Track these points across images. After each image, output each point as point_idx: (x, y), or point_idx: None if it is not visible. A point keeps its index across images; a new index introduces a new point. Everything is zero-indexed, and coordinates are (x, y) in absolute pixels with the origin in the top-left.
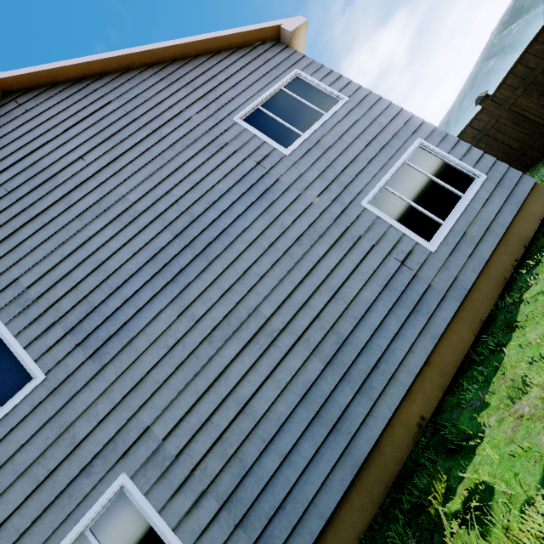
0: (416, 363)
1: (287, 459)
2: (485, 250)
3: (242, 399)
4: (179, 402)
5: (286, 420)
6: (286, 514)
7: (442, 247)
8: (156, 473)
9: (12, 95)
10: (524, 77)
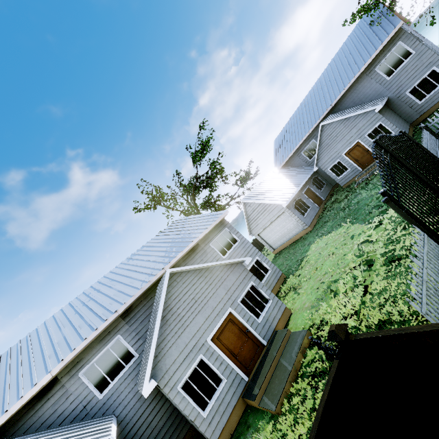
0: None
1: None
2: None
3: None
4: None
5: None
6: None
7: None
8: None
9: None
10: None
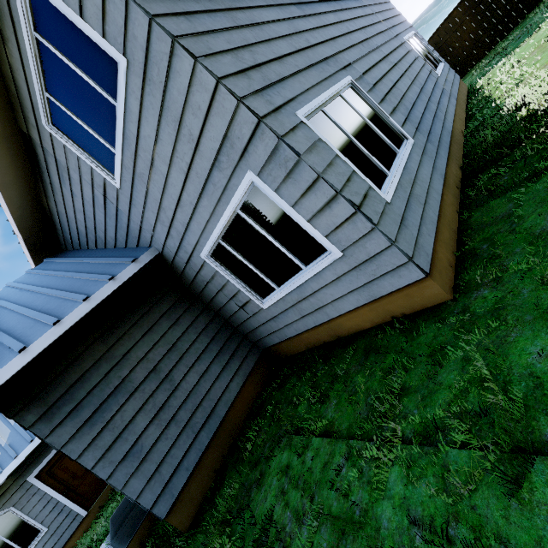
0: (452, 111)
1: (423, 116)
2: (455, 88)
3: (392, 81)
4: (362, 63)
5: (415, 102)
6: (433, 136)
7: (441, 77)
8: (367, 86)
9: None
10: (437, 44)
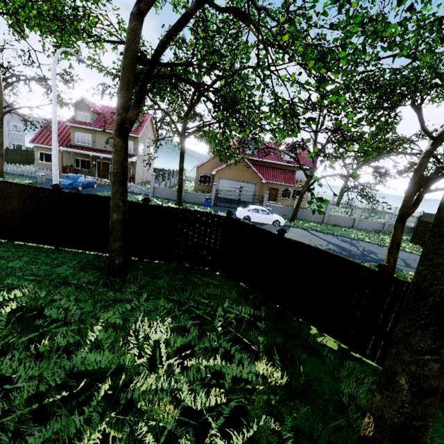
0: None
1: None
2: None
3: None
4: None
5: None
6: None
7: None
8: None
9: None
10: None
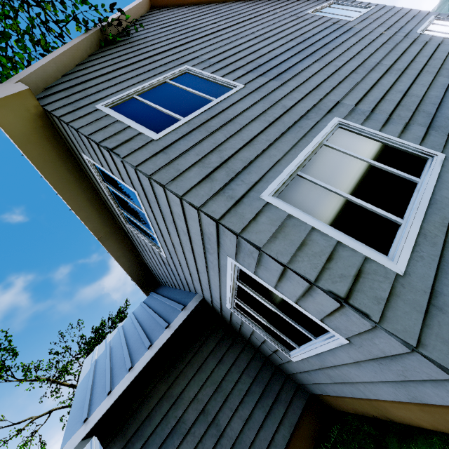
0: None
1: None
2: None
3: (401, 90)
4: (354, 93)
5: (443, 98)
6: None
7: None
8: (362, 117)
9: (156, 9)
10: None
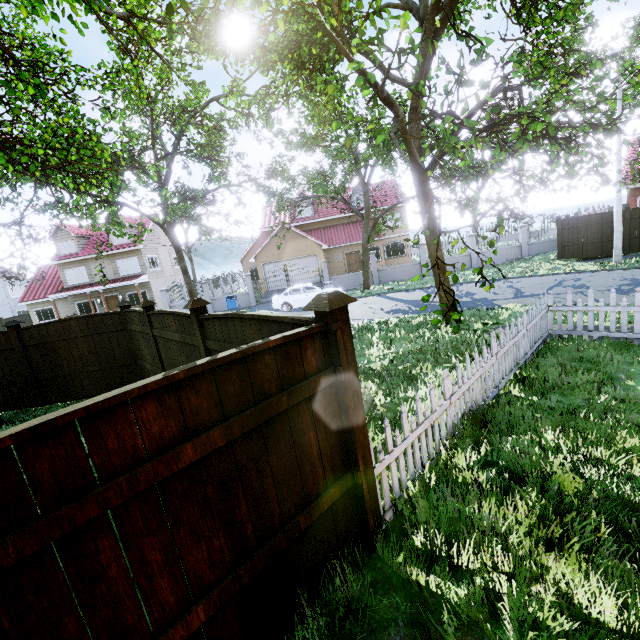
0: None
1: None
2: None
3: None
4: None
5: None
6: None
7: None
8: None
9: None
10: None
